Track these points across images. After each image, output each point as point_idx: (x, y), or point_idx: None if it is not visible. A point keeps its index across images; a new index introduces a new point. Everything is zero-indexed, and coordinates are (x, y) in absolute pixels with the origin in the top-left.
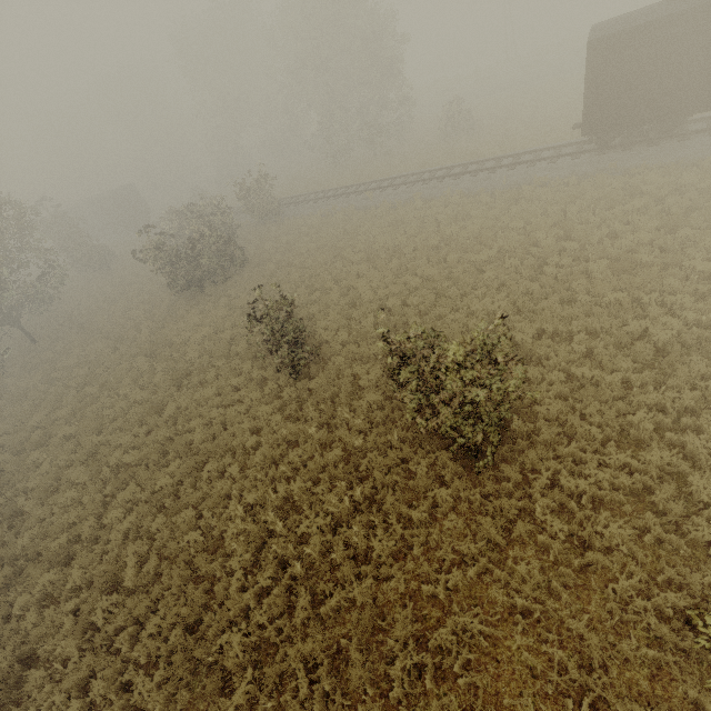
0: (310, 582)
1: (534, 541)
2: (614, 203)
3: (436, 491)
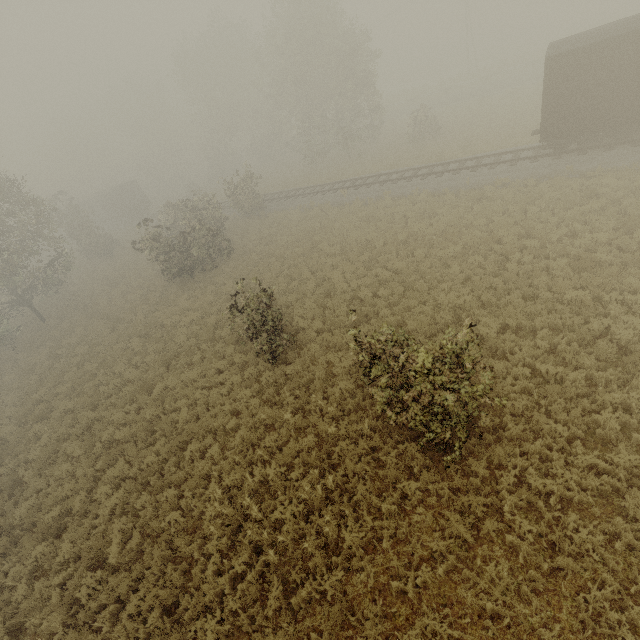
0: (282, 571)
1: (503, 540)
2: (572, 204)
3: (405, 483)
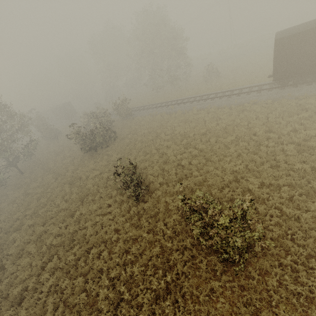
0: None
1: None
2: (293, 114)
3: (212, 283)
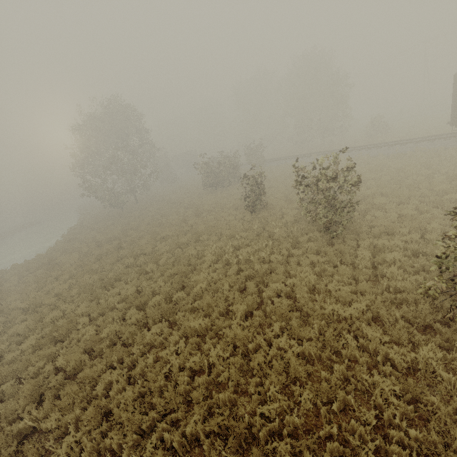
0: (239, 266)
1: (354, 267)
2: None
3: (308, 244)
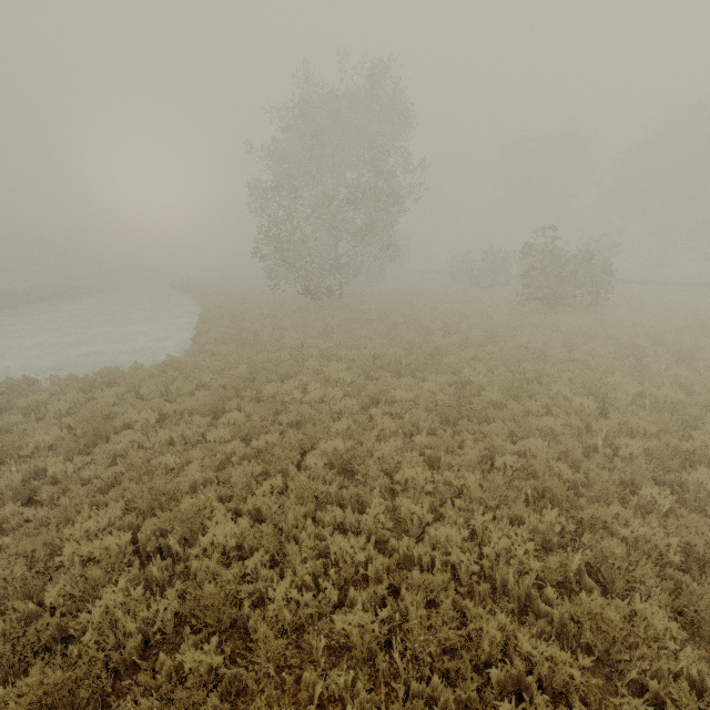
0: None
1: None
2: None
3: None
